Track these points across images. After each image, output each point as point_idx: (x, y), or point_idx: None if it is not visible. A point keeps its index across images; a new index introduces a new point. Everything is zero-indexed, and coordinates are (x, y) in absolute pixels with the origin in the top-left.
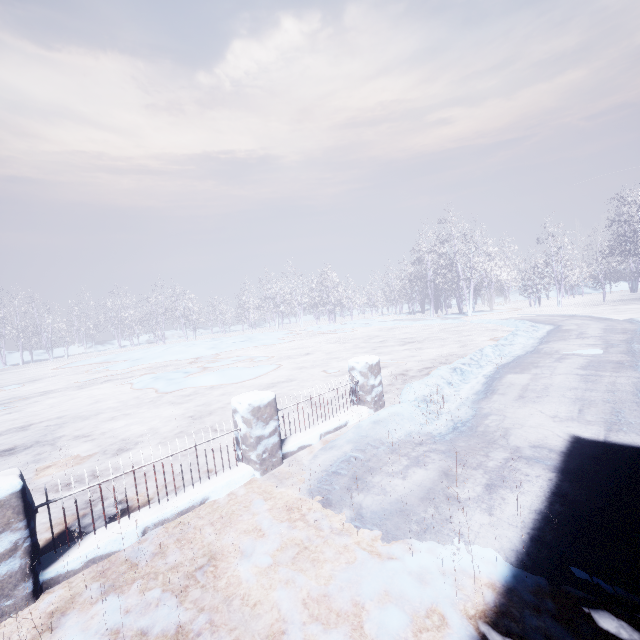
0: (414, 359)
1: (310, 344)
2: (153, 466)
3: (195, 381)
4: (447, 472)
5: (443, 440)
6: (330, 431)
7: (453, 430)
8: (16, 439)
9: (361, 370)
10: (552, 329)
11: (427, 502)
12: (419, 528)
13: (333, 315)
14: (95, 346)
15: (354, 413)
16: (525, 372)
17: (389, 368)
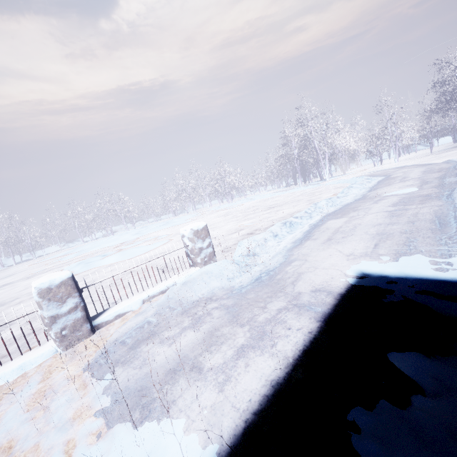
0: (269, 220)
1: (205, 220)
2: None
3: (101, 262)
4: (214, 333)
5: (238, 293)
6: (155, 295)
7: (255, 281)
8: None
9: (188, 236)
10: (383, 179)
11: (170, 376)
12: (139, 416)
13: (230, 196)
14: (67, 244)
15: (184, 275)
16: (344, 216)
17: (246, 230)
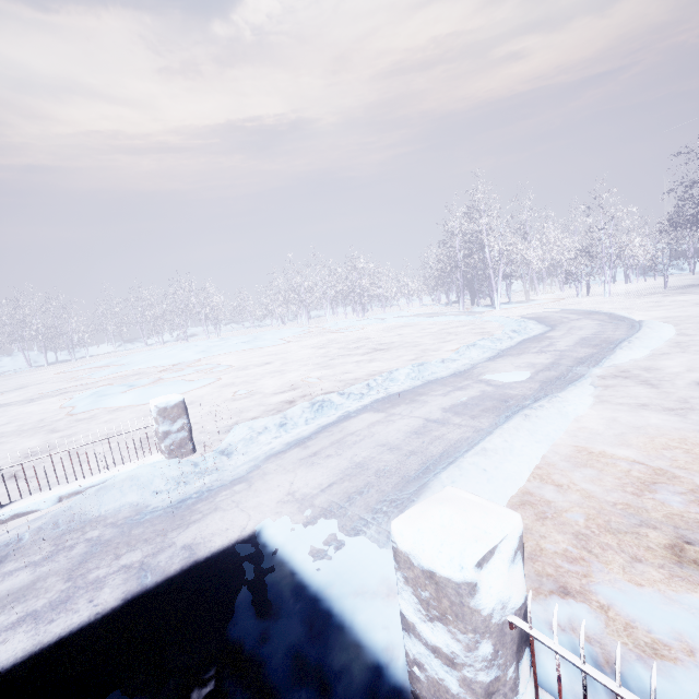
0: (346, 376)
1: (295, 348)
2: None
3: (111, 400)
4: (38, 582)
5: (135, 521)
6: (81, 491)
7: (176, 504)
8: None
9: (152, 414)
10: (534, 336)
11: None
12: None
13: (361, 308)
14: (124, 344)
15: (135, 466)
16: (387, 410)
17: (302, 390)
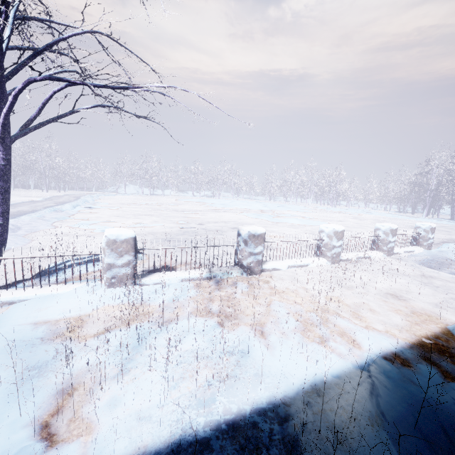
0: None
1: (333, 216)
2: (359, 238)
3: (287, 220)
4: None
5: None
6: (407, 251)
7: None
8: (227, 225)
9: (425, 229)
10: None
11: None
12: None
13: (336, 202)
14: (179, 192)
15: (417, 248)
16: None
17: None
